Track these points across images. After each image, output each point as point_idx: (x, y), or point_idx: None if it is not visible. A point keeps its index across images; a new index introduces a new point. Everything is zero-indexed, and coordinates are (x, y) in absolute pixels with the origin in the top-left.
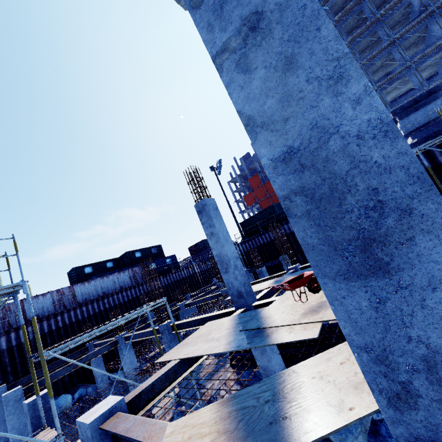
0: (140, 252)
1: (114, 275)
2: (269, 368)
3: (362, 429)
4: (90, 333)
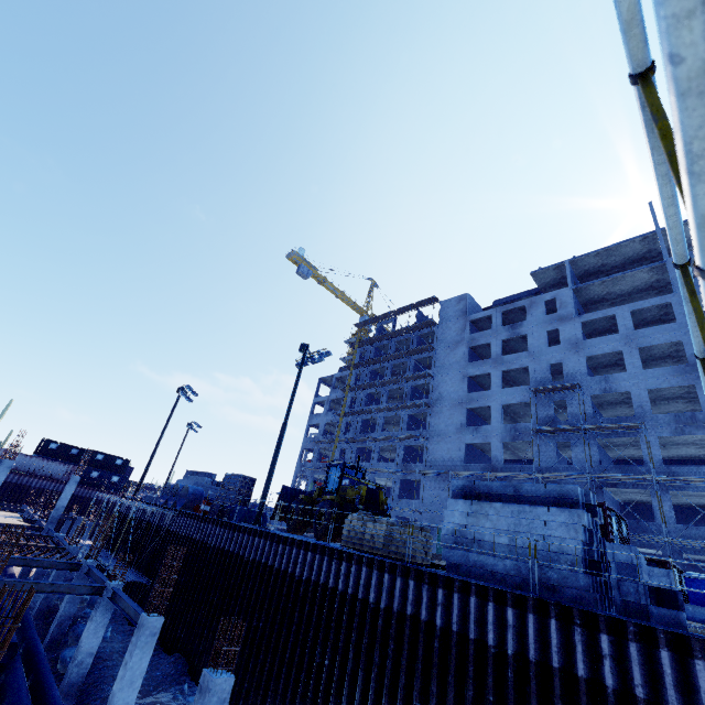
0: (104, 456)
1: (55, 463)
2: None
3: None
4: None
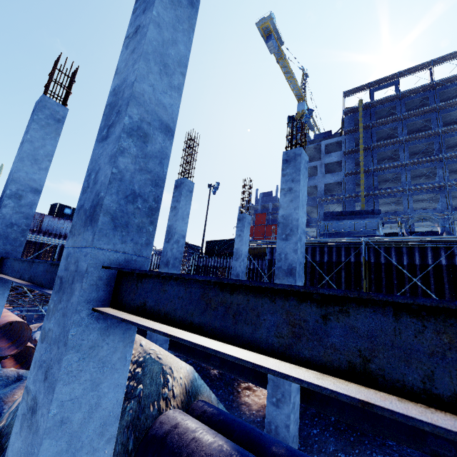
0: None
1: None
2: None
3: None
4: None
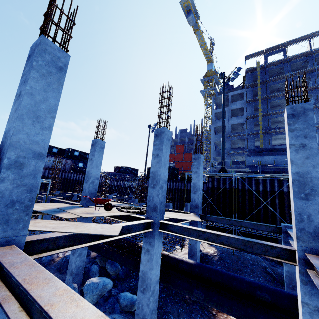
0: (79, 152)
1: (52, 158)
2: None
3: (99, 293)
4: None
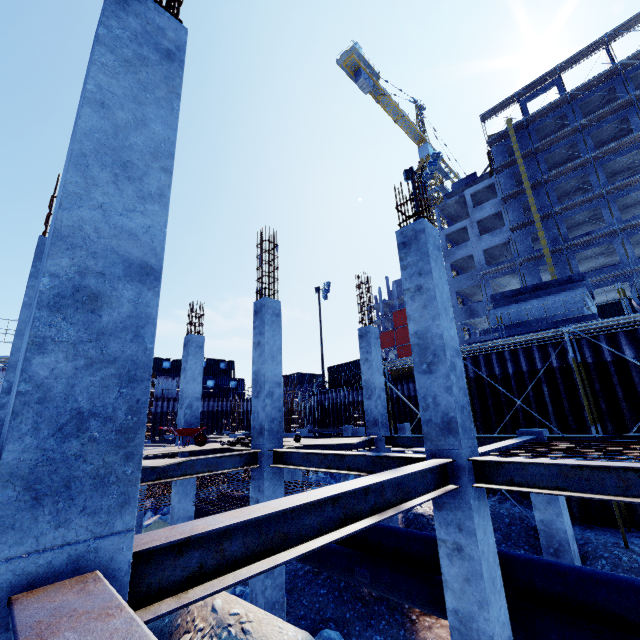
0: (205, 362)
1: (161, 379)
2: (175, 509)
3: None
4: None
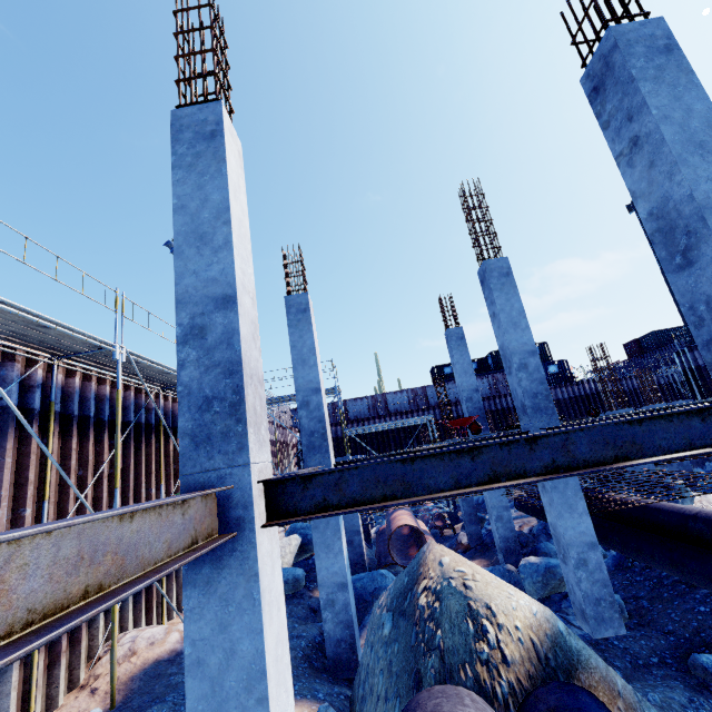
0: None
1: None
2: (487, 498)
3: (543, 580)
4: (369, 426)
